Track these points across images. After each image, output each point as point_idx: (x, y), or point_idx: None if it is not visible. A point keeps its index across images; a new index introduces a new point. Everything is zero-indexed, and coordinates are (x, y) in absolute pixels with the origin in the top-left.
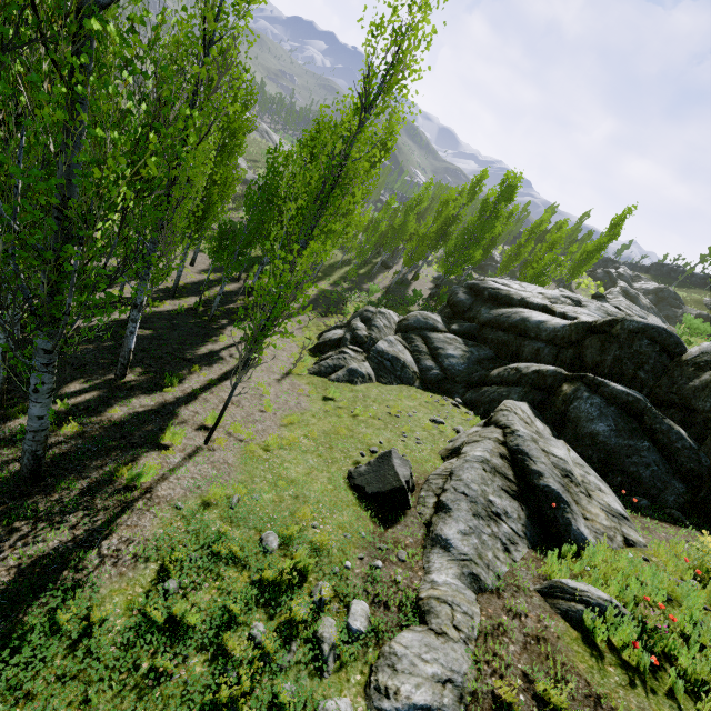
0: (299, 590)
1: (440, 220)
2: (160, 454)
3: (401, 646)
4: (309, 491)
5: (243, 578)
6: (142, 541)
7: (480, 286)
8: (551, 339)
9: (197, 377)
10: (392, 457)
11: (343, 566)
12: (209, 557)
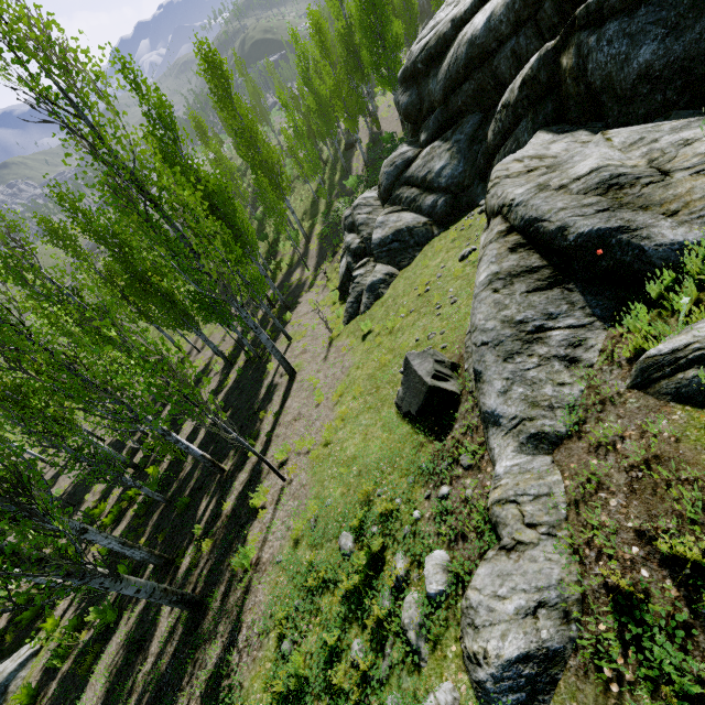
0: (377, 582)
1: (338, 50)
2: (259, 520)
3: (475, 591)
4: (368, 457)
5: (336, 598)
6: (261, 616)
7: (408, 67)
8: (515, 22)
9: (266, 420)
10: (409, 362)
11: (414, 519)
12: (304, 598)
